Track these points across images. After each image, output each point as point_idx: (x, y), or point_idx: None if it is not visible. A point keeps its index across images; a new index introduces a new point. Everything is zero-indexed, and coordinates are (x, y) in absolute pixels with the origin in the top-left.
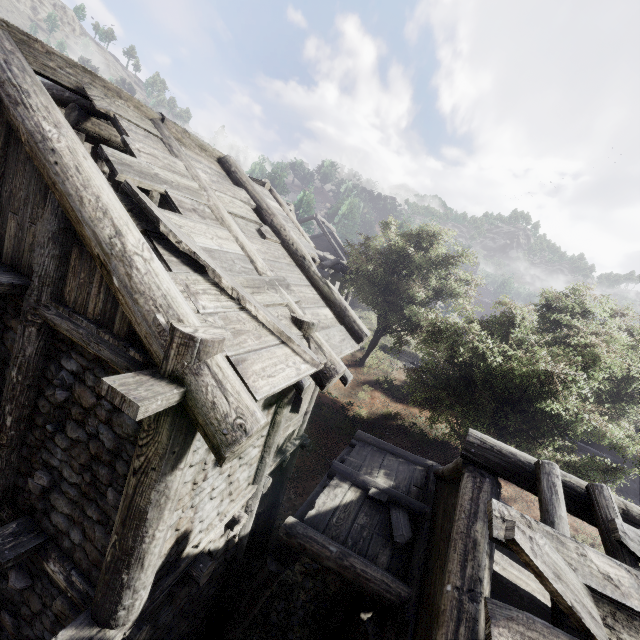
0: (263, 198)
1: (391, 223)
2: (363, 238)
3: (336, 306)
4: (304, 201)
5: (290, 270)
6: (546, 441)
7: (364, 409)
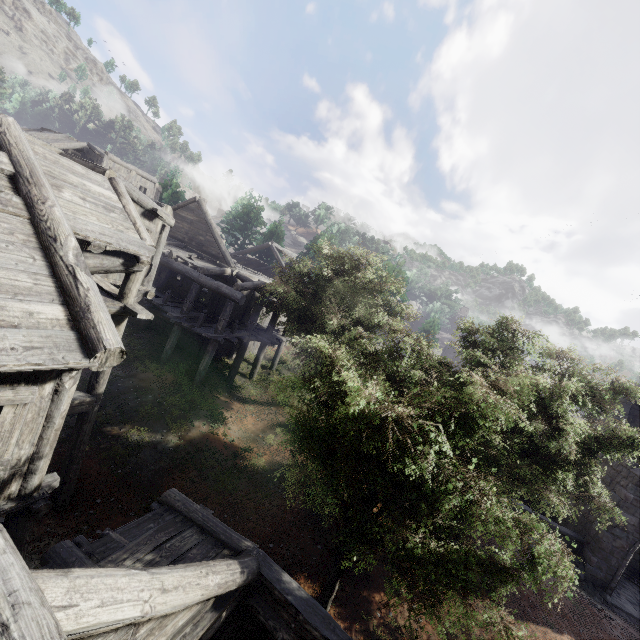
0: (32, 165)
1: (323, 246)
2: (288, 260)
3: (75, 304)
4: (273, 232)
5: (1, 247)
6: (418, 520)
7: (266, 457)
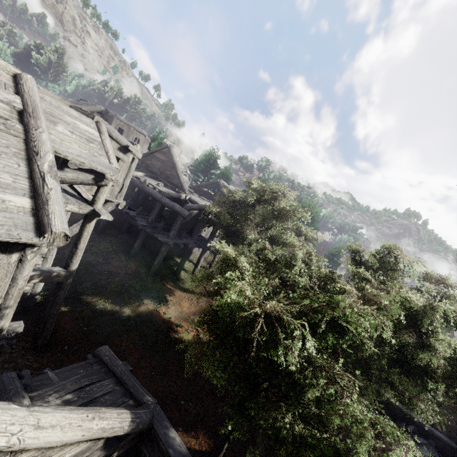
0: (35, 105)
1: (252, 182)
2: (225, 190)
3: (39, 198)
4: (223, 174)
5: None
6: (289, 403)
7: (192, 334)
